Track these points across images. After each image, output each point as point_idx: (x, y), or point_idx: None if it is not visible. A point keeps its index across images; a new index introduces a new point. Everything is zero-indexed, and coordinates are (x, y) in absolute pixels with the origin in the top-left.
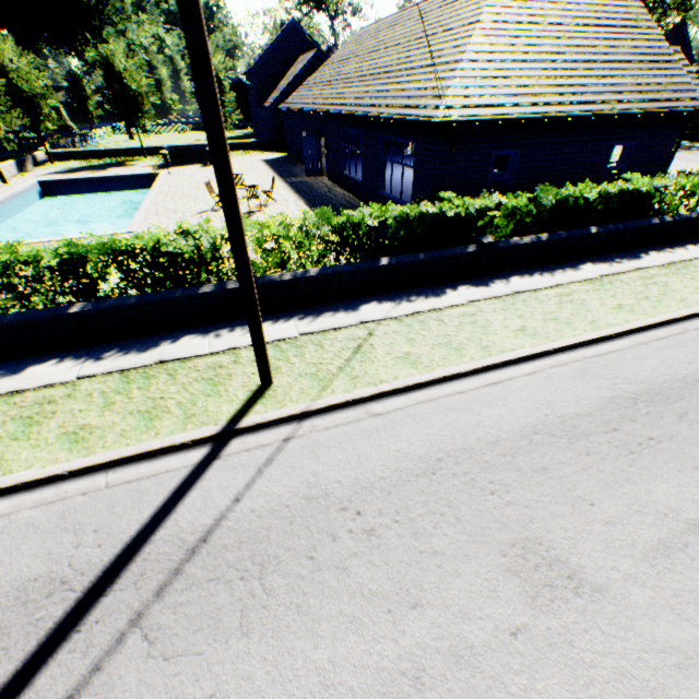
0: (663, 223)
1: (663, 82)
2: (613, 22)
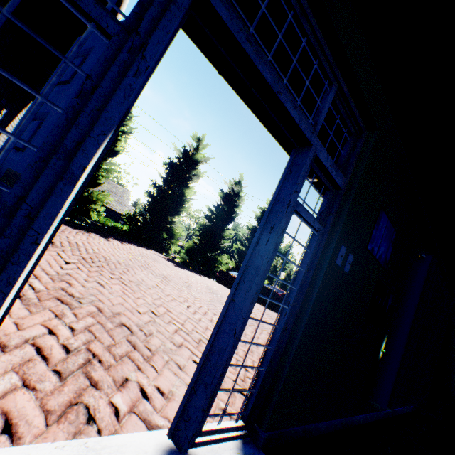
0: (92, 222)
1: (120, 207)
2: (118, 194)
